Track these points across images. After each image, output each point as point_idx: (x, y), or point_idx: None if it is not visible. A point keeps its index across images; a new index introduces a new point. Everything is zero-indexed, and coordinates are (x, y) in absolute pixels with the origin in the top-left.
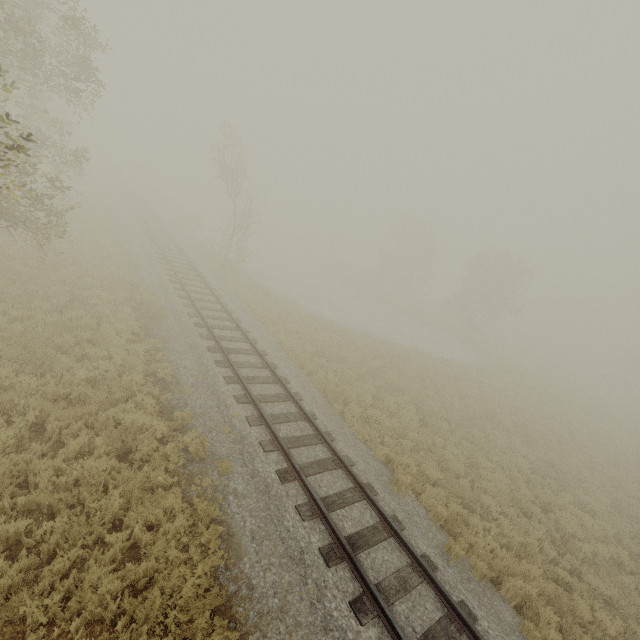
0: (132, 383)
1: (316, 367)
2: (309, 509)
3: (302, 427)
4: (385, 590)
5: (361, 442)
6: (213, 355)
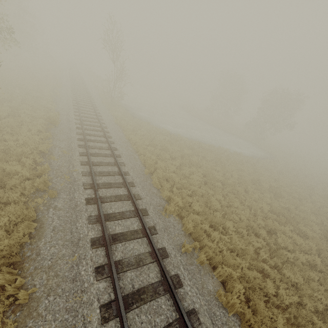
0: (22, 153)
1: (145, 151)
2: (95, 218)
3: (117, 179)
4: (123, 264)
5: (155, 189)
6: (79, 142)
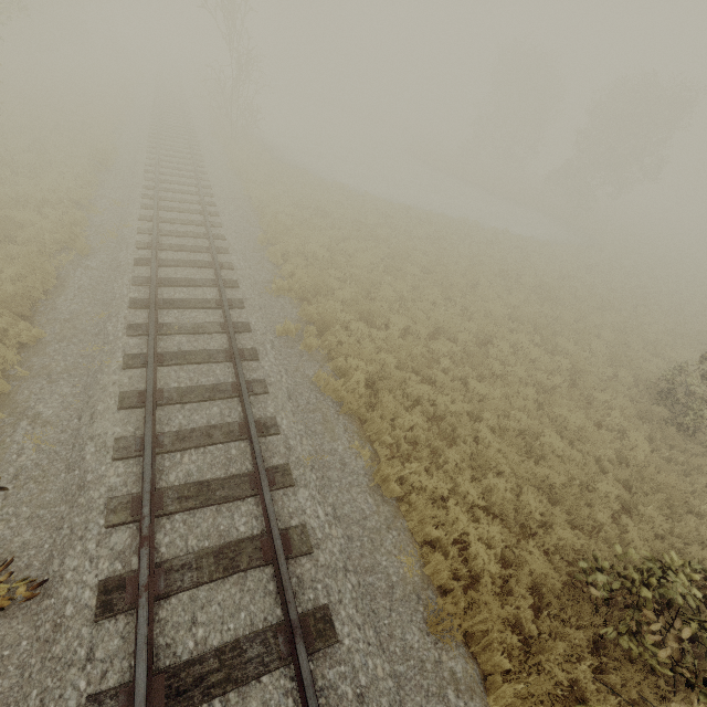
0: (45, 201)
1: (276, 214)
2: (144, 280)
3: (199, 242)
4: (172, 327)
5: (272, 264)
6: (145, 191)
